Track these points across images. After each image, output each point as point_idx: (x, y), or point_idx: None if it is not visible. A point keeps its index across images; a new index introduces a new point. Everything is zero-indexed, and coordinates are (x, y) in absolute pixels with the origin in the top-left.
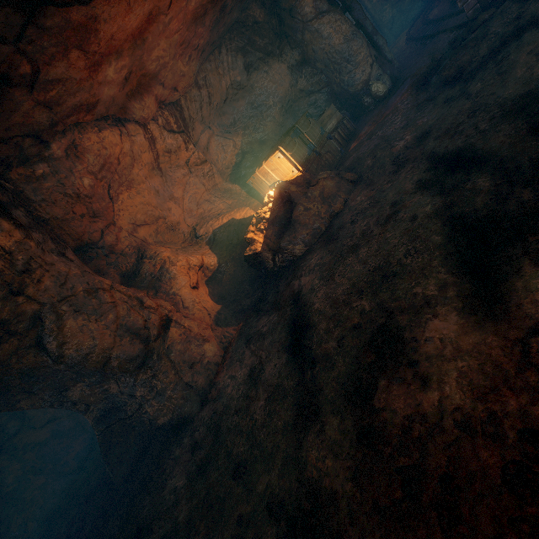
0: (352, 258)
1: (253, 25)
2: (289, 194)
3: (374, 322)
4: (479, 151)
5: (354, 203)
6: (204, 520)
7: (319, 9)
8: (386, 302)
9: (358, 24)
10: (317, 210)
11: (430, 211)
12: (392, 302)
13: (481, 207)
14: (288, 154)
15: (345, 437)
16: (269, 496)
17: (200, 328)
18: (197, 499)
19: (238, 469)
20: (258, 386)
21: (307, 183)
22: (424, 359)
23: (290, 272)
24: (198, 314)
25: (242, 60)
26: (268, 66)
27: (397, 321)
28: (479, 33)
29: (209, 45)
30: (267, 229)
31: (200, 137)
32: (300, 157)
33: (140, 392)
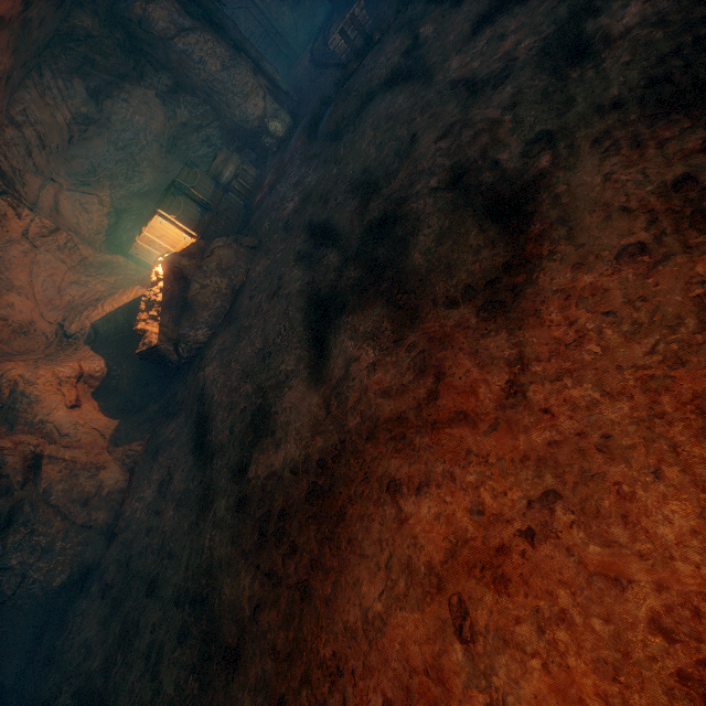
0: (246, 341)
1: (86, 40)
2: (181, 269)
3: (255, 403)
4: (336, 224)
5: (255, 274)
6: (121, 651)
7: (180, 25)
8: (264, 383)
9: (237, 47)
10: (216, 286)
11: (299, 288)
12: (268, 382)
13: (329, 283)
14: (172, 218)
15: (230, 512)
16: (178, 592)
17: (91, 456)
18: (113, 637)
19: (151, 586)
20: (168, 499)
21: (203, 252)
22: (279, 427)
23: (198, 363)
24: (86, 439)
25: (82, 84)
26: (126, 93)
27: (269, 399)
28: (350, 85)
29: (17, 68)
30: (162, 315)
31: (41, 195)
32: (190, 219)
33: (16, 559)
